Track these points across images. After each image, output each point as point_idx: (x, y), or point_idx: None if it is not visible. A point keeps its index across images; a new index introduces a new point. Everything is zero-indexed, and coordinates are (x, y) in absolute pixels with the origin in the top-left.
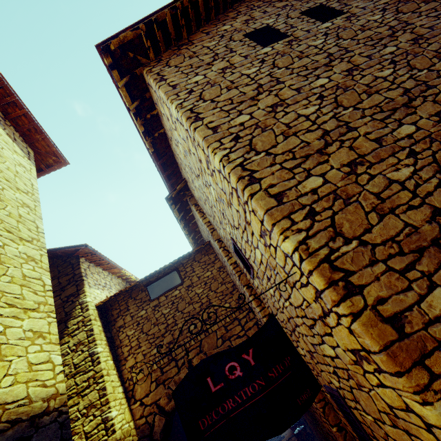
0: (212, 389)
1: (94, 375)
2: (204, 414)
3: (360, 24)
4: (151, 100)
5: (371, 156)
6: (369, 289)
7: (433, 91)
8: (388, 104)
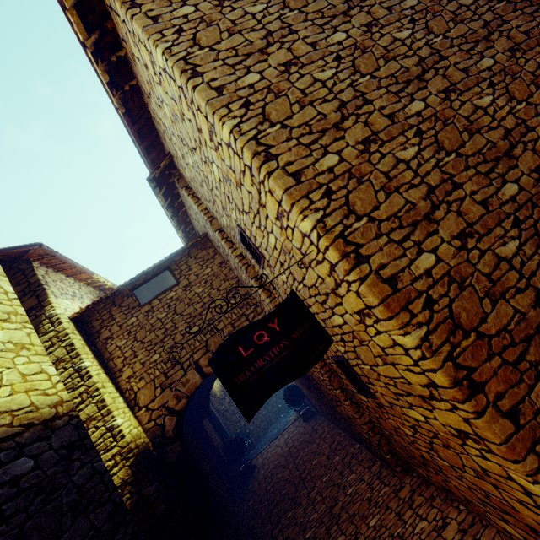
0: (244, 355)
1: (86, 390)
2: (239, 373)
3: None
4: (114, 34)
5: (384, 134)
6: (374, 258)
7: (444, 63)
8: (404, 75)
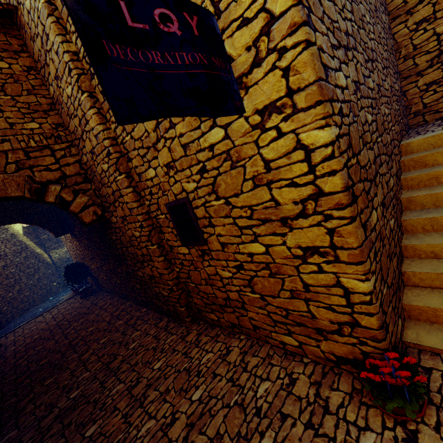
0: (128, 21)
1: None
2: (113, 41)
3: None
4: None
5: None
6: (318, 35)
7: None
8: None
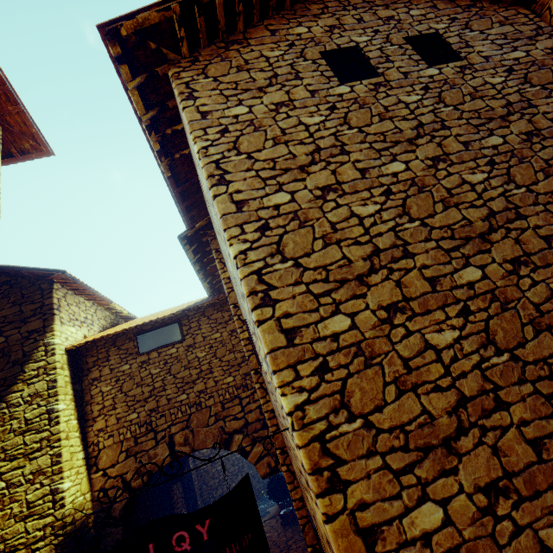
0: None
1: (48, 437)
2: None
3: (473, 85)
4: (176, 110)
5: (418, 303)
6: (355, 487)
7: (521, 223)
8: (464, 228)
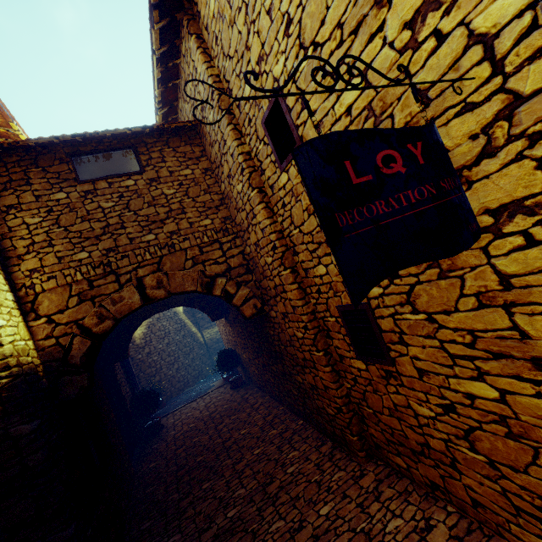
0: (353, 180)
1: None
2: (342, 209)
3: None
4: None
5: None
6: None
7: None
8: None
